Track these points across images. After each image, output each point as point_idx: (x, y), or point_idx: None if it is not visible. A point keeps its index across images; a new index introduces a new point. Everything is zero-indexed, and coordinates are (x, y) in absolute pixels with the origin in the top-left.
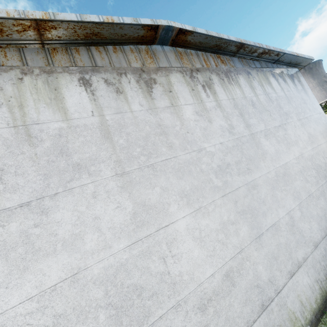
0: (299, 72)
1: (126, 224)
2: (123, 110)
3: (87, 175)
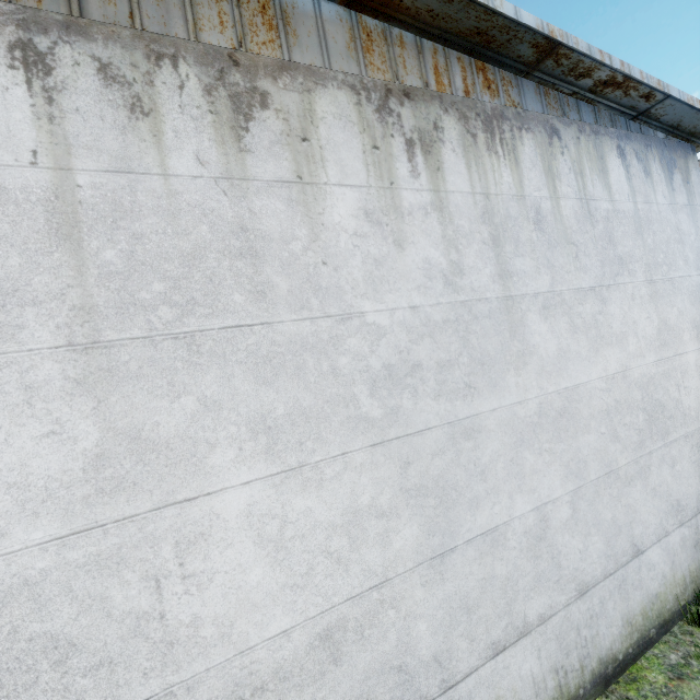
0: (695, 157)
1: (67, 480)
2: (139, 166)
3: None
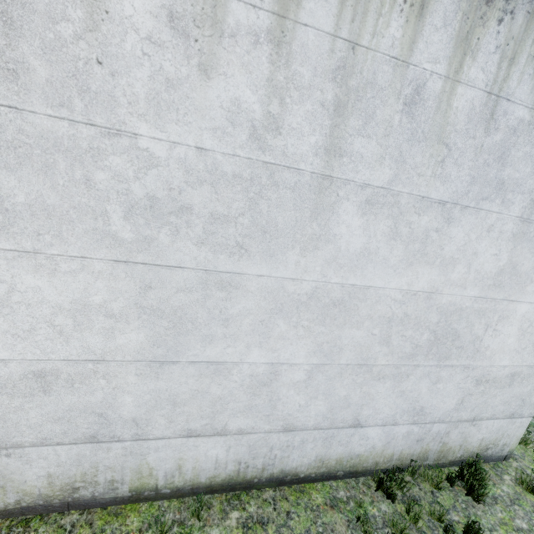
0: None
1: None
2: None
3: None
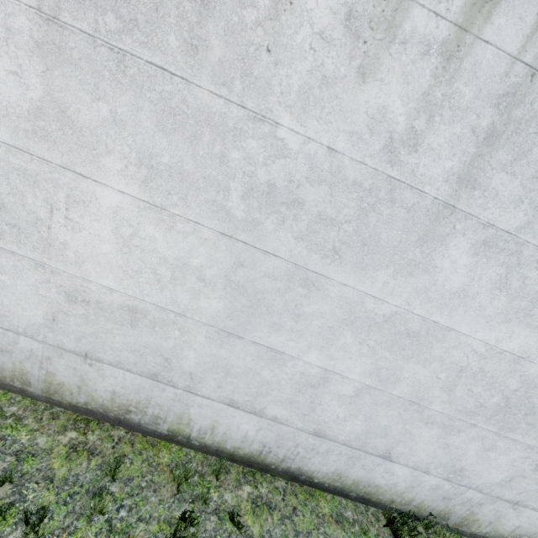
0: None
1: (18, 112)
2: None
3: None
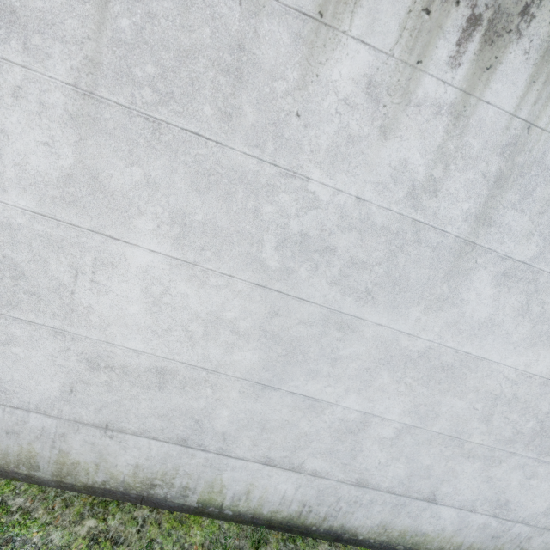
0: None
1: (47, 180)
2: None
3: (20, 45)
